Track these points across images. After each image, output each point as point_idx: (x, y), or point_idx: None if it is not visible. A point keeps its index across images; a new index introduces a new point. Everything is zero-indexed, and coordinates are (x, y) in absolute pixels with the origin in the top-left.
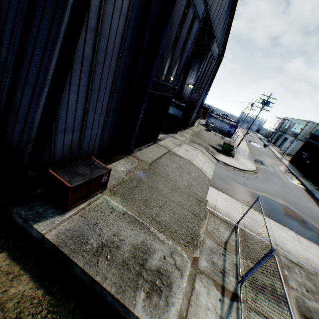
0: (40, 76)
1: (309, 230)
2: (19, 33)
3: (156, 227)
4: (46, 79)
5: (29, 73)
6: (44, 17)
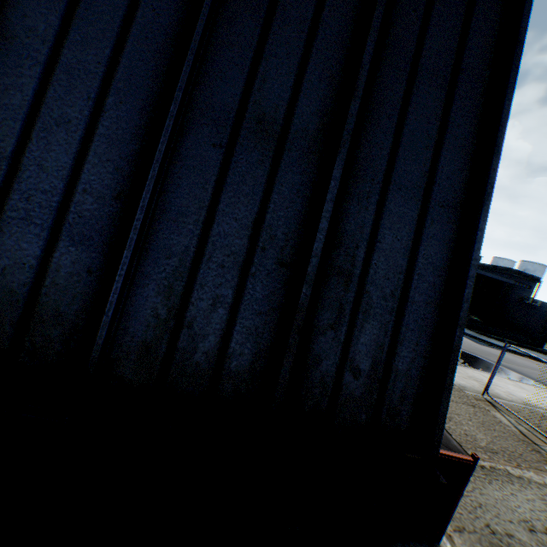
0: (441, 162)
1: (498, 368)
2: (374, 33)
3: (505, 462)
4: (490, 169)
5: (398, 153)
6: (435, 9)
